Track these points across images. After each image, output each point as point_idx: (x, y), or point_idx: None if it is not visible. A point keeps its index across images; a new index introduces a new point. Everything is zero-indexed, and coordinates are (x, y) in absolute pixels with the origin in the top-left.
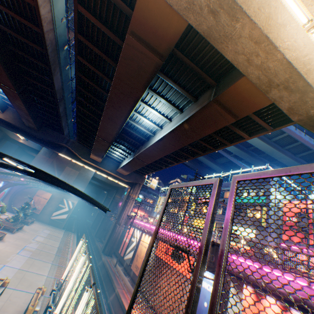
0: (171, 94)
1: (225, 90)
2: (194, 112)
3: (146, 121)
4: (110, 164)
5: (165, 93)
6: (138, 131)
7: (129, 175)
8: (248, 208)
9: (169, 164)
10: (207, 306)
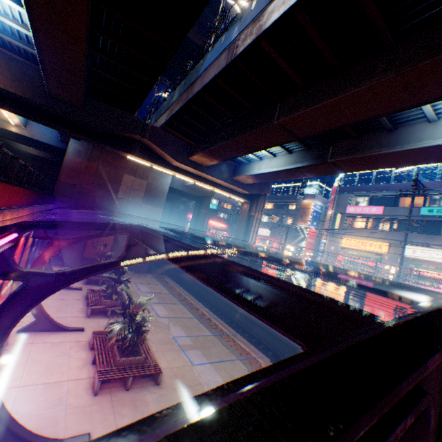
0: None
1: None
2: None
3: None
4: (222, 168)
5: None
6: None
7: (251, 183)
8: None
9: None
10: None
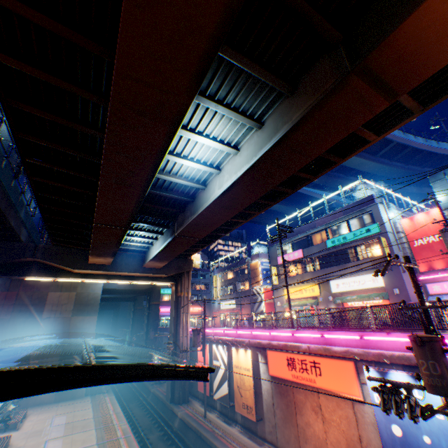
0: (237, 92)
1: (390, 34)
2: (302, 111)
3: (190, 165)
4: (129, 261)
5: (224, 95)
6: (171, 189)
7: (167, 265)
8: (357, 246)
9: (232, 226)
10: (434, 443)
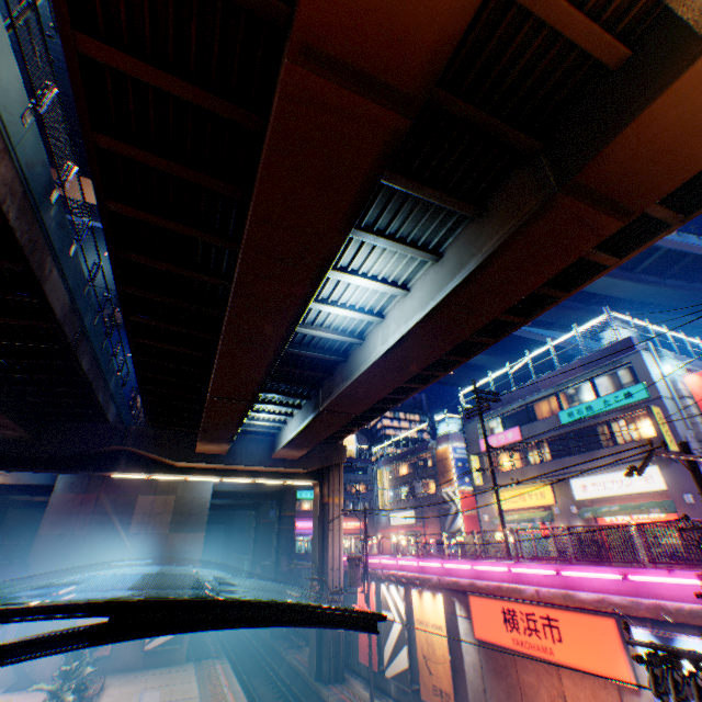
0: (402, 219)
1: (606, 145)
2: (495, 241)
3: (340, 313)
4: (252, 448)
5: (385, 223)
6: (314, 345)
7: (306, 454)
8: (612, 421)
9: (403, 394)
10: None
